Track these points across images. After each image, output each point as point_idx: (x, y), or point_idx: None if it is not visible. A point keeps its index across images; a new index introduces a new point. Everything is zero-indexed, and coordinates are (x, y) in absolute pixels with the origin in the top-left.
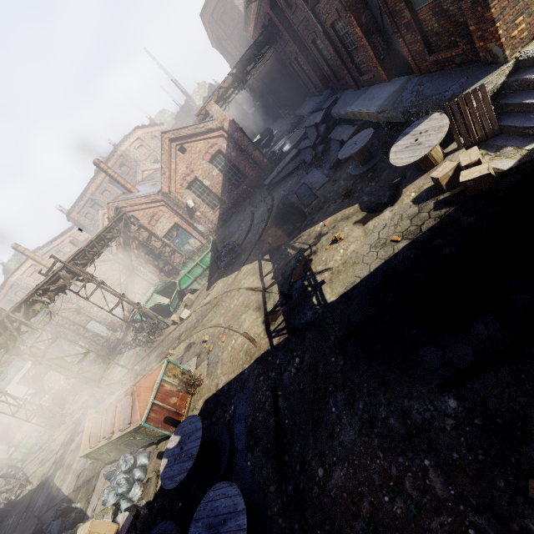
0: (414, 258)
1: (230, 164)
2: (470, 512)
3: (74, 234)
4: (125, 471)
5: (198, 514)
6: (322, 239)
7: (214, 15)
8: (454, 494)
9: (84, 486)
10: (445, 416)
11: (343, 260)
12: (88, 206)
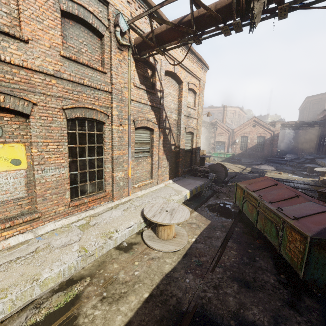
0: (295, 181)
1: (262, 143)
2: None
3: None
4: None
5: None
6: (275, 172)
7: (312, 101)
8: None
9: None
10: None
11: (276, 175)
12: None
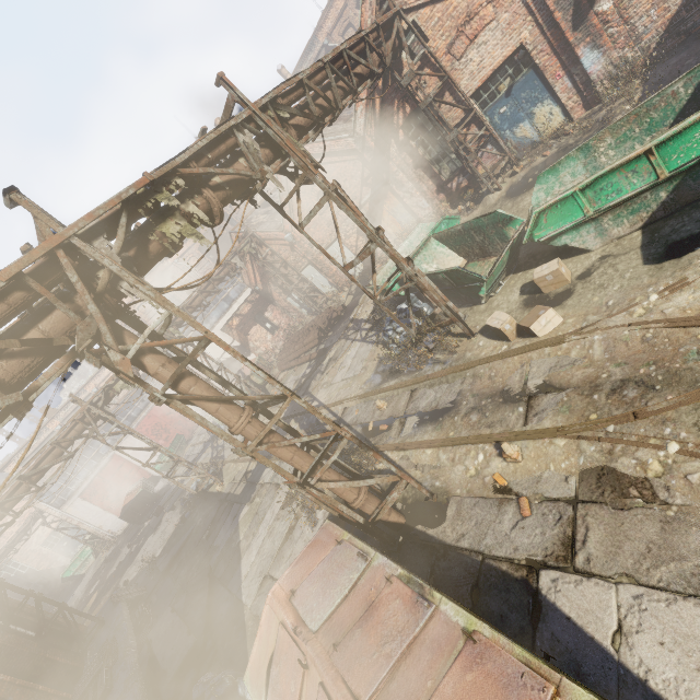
0: None
1: None
2: None
3: None
4: None
5: None
6: None
7: None
8: None
9: None
10: None
11: None
12: None
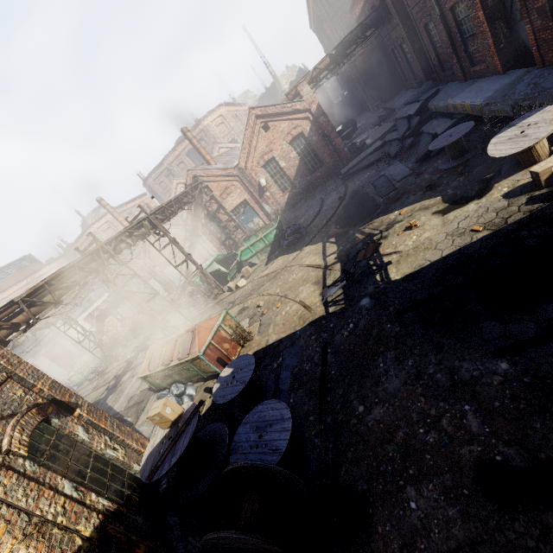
0: (492, 246)
1: (309, 149)
2: (500, 445)
3: (146, 201)
4: (176, 394)
5: (247, 420)
6: (395, 226)
7: None
8: (488, 431)
9: (134, 406)
10: (494, 375)
11: (414, 245)
12: (164, 175)
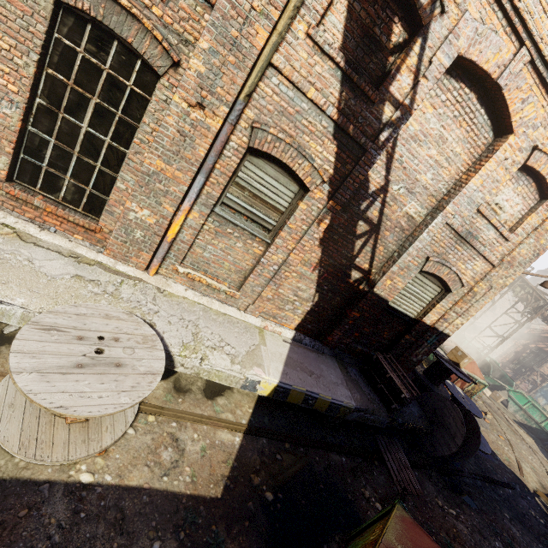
0: None
1: None
2: None
3: None
4: None
5: None
6: None
7: None
8: None
9: None
10: None
11: None
12: None
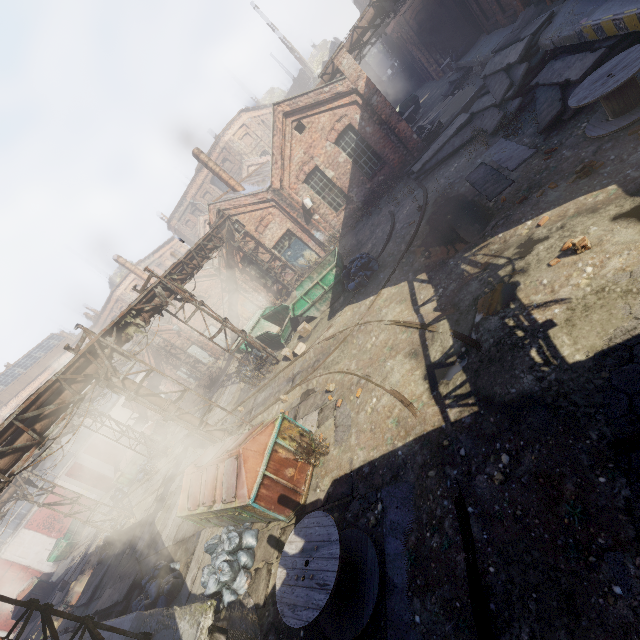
0: None
1: (363, 145)
2: None
3: (175, 246)
4: (228, 551)
5: None
6: (537, 249)
7: None
8: None
9: (184, 543)
10: None
11: (595, 286)
12: (189, 212)
